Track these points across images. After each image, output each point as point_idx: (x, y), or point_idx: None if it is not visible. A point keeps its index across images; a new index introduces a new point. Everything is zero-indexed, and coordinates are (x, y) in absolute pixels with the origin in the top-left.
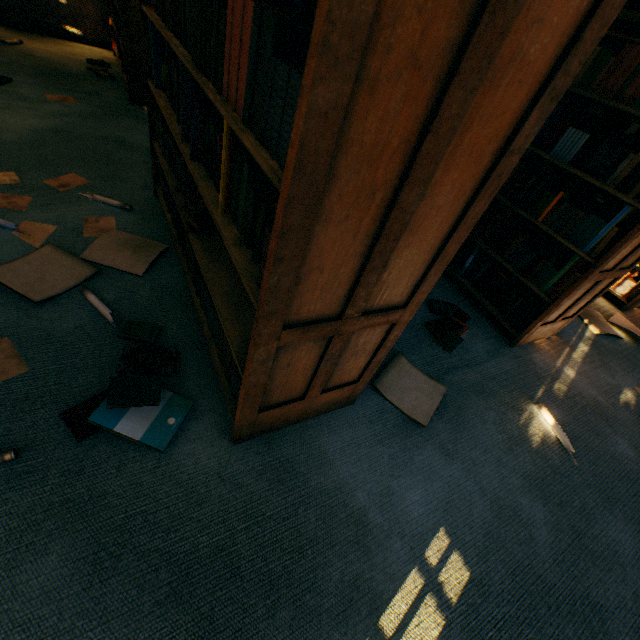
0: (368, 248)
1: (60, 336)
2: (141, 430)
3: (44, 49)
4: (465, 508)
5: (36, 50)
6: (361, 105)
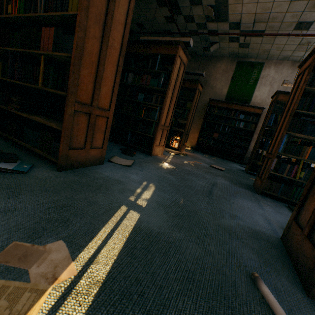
0: (95, 81)
1: None
2: (11, 167)
3: None
4: (150, 177)
5: None
6: (87, 41)
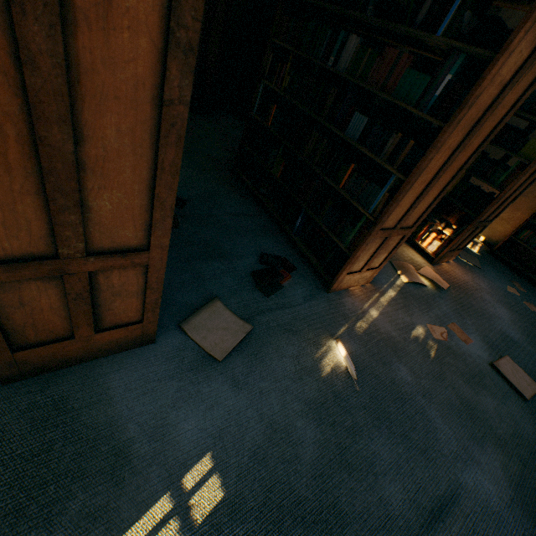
0: (43, 186)
1: None
2: None
3: None
4: (239, 433)
5: None
6: None
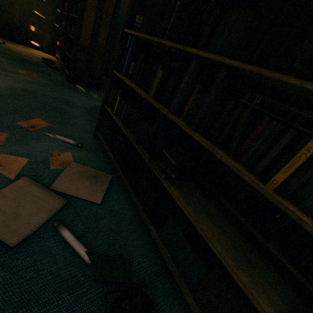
0: None
1: (36, 291)
2: None
3: (17, 48)
4: None
5: (12, 48)
6: None
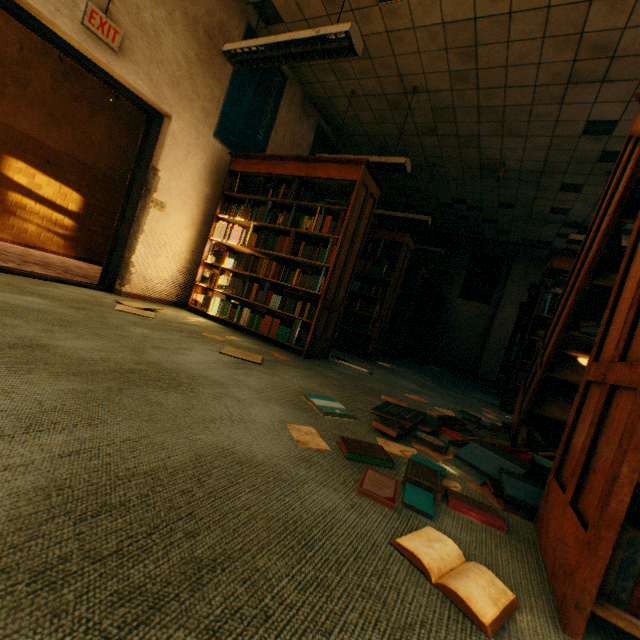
0: None
1: None
2: None
3: None
4: None
5: None
6: None
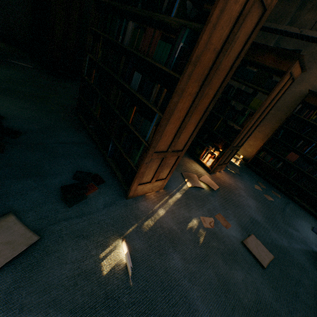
0: None
1: None
2: None
3: None
4: None
5: None
6: None
